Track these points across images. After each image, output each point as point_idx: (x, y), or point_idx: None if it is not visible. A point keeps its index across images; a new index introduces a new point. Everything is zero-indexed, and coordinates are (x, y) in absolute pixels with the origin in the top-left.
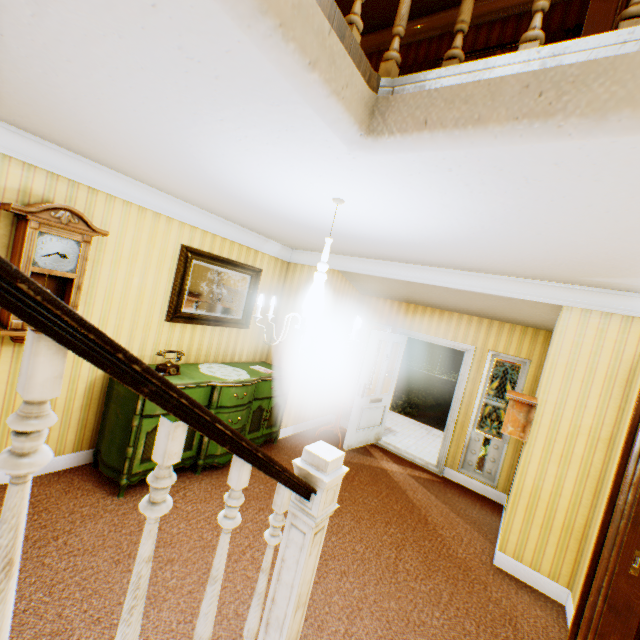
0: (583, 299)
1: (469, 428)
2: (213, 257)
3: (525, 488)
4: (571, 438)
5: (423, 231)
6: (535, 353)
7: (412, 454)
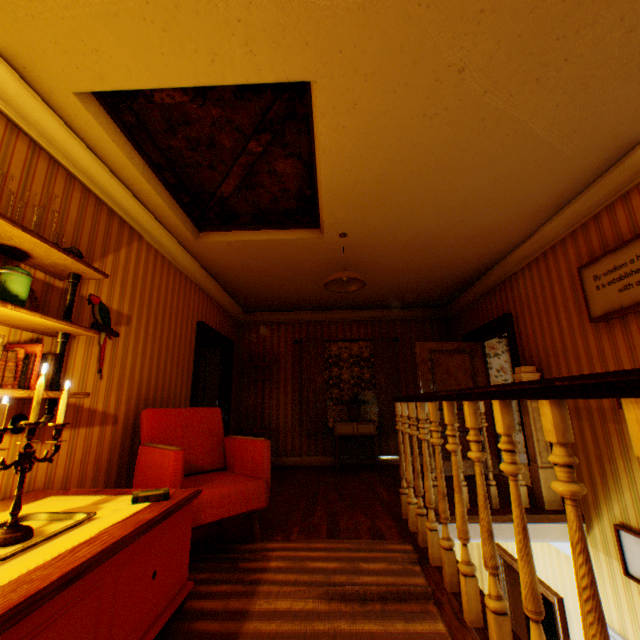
0: None
1: None
2: None
3: None
4: None
5: None
6: None
7: None
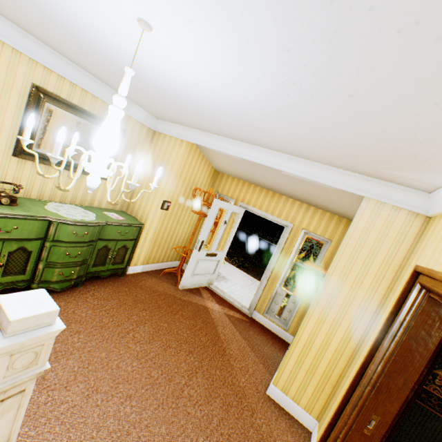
0: (381, 192)
1: (277, 285)
2: (71, 105)
3: (301, 340)
4: (345, 306)
5: (243, 90)
6: (336, 235)
7: (233, 298)
